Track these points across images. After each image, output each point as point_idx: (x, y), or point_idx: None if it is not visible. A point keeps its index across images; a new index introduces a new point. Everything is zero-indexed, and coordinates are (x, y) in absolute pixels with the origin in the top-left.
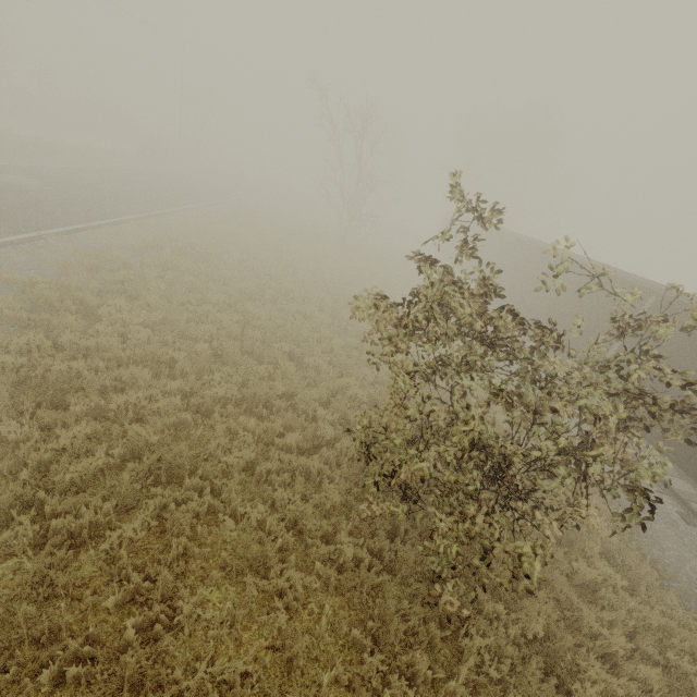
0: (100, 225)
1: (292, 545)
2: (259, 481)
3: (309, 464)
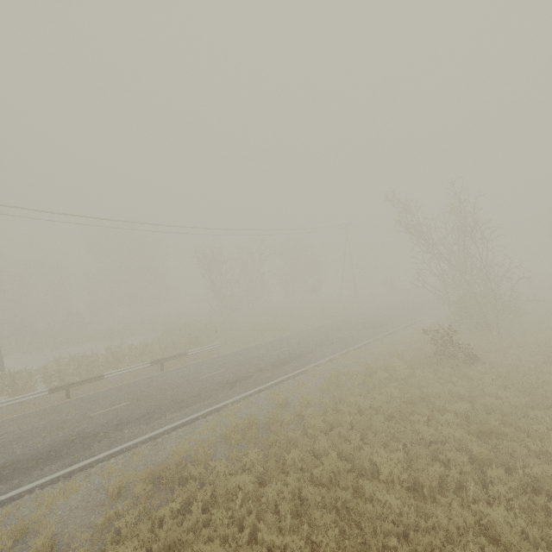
0: None
1: None
2: None
3: None
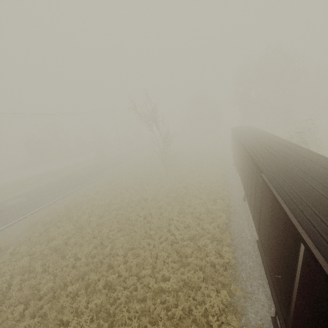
0: (26, 216)
1: None
2: None
3: None
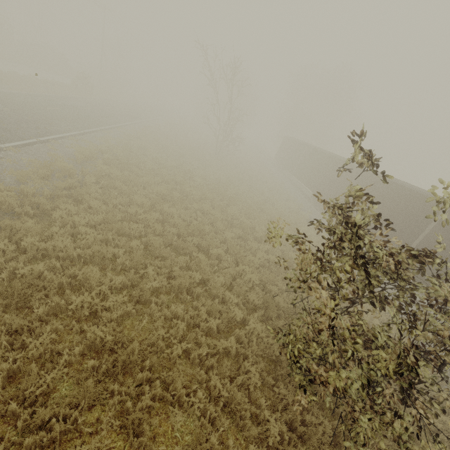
0: (48, 140)
1: (227, 426)
2: (192, 363)
3: (228, 345)
